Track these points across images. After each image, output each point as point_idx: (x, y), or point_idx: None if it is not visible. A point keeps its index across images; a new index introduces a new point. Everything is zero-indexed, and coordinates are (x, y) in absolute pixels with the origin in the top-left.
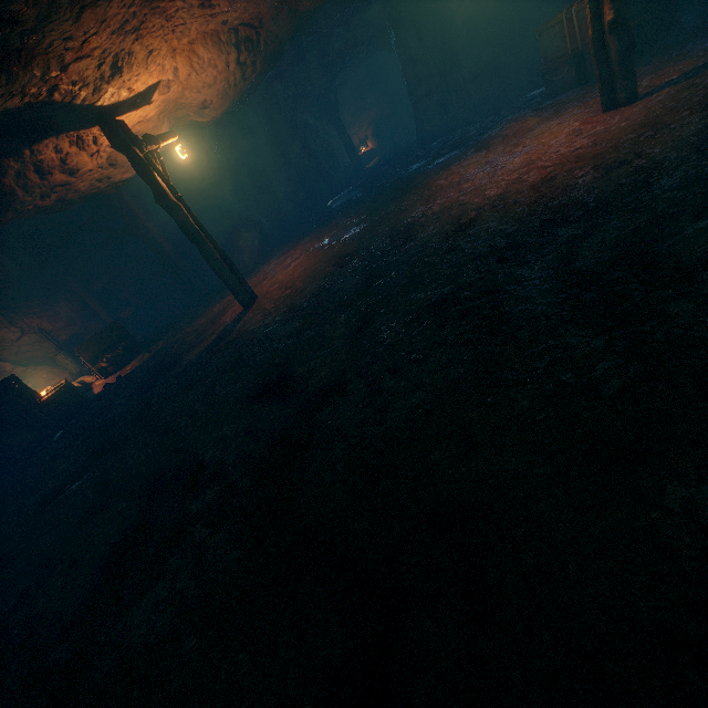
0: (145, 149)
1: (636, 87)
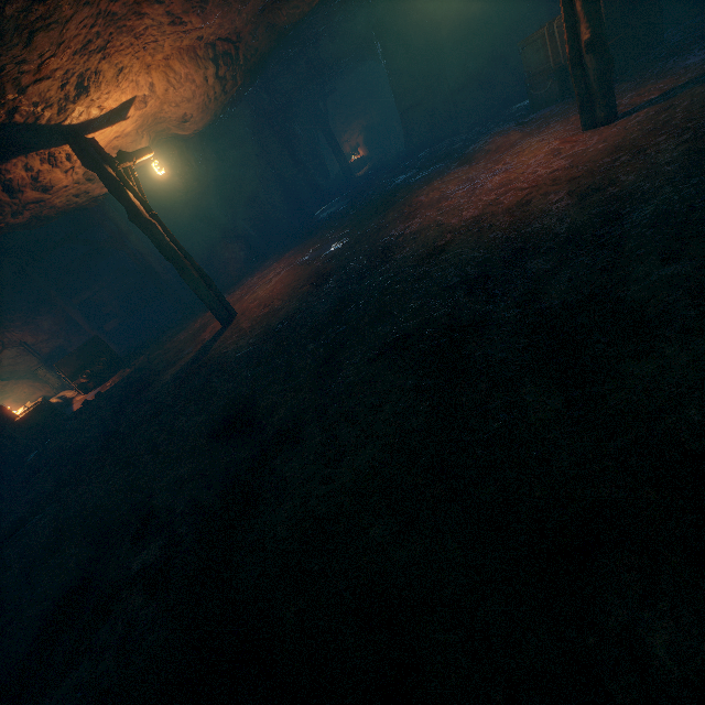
0: (118, 167)
1: (615, 107)
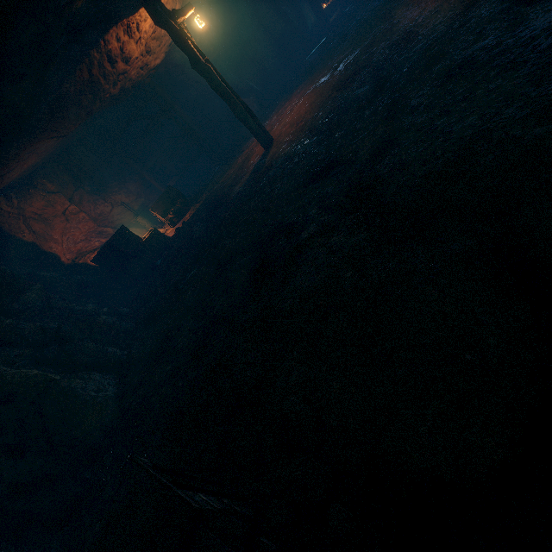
0: (177, 21)
1: None
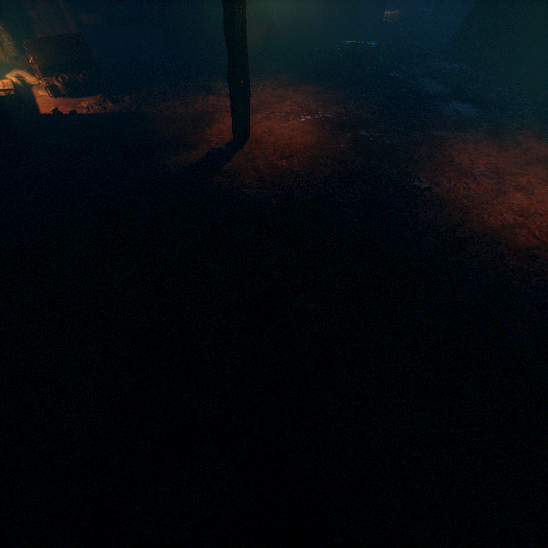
0: None
1: None
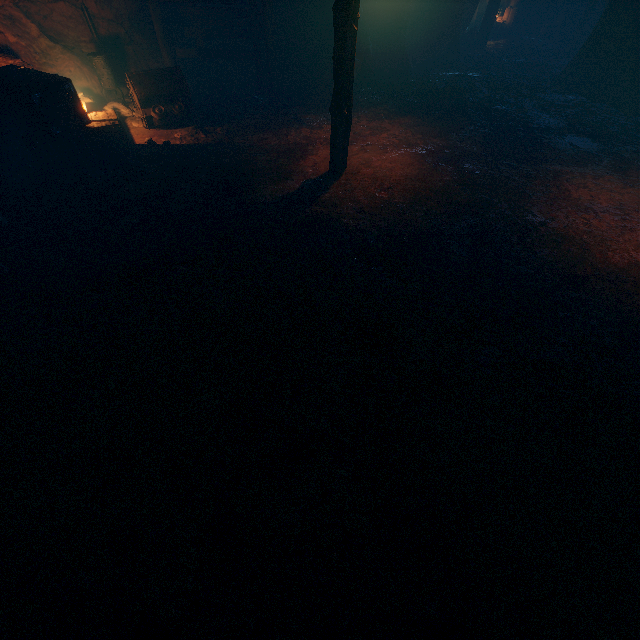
0: None
1: None
